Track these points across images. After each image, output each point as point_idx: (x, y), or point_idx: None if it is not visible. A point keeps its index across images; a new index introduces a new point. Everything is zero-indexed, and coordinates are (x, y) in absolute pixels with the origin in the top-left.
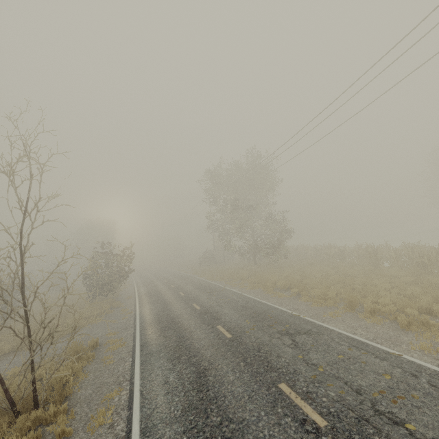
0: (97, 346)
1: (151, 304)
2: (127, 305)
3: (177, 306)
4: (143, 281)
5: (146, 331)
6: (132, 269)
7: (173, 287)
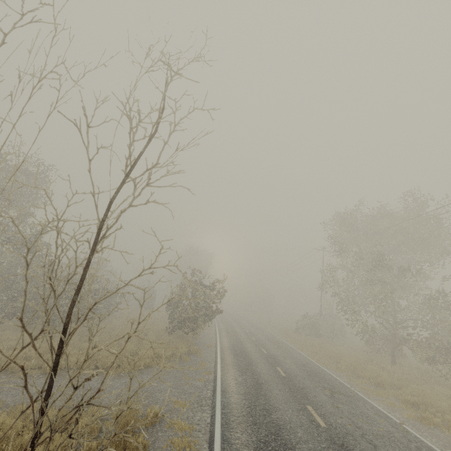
0: (156, 422)
1: (238, 371)
2: (205, 357)
3: (279, 397)
4: (226, 328)
5: (231, 434)
6: (221, 311)
7: (266, 353)
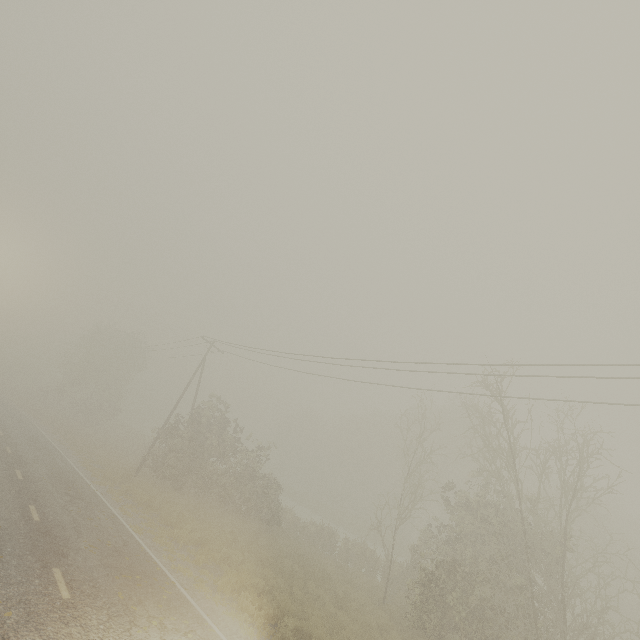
0: None
1: None
2: None
3: None
4: None
5: None
6: None
7: None
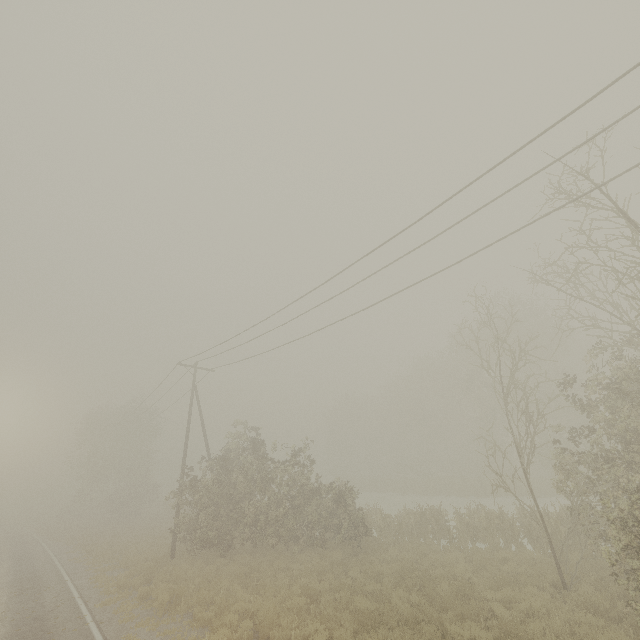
0: None
1: None
2: None
3: None
4: None
5: None
6: None
7: None
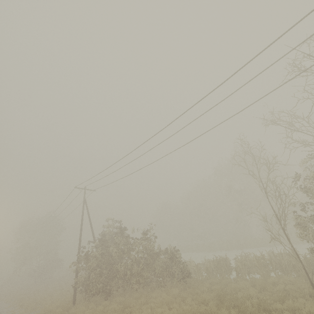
0: None
1: None
2: None
3: None
4: None
5: None
6: None
7: None
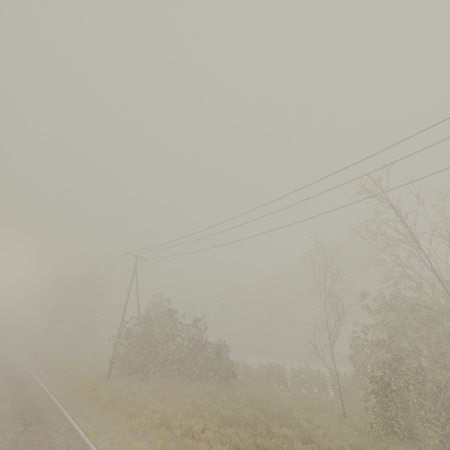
0: None
1: None
2: None
3: None
4: None
5: None
6: None
7: None
